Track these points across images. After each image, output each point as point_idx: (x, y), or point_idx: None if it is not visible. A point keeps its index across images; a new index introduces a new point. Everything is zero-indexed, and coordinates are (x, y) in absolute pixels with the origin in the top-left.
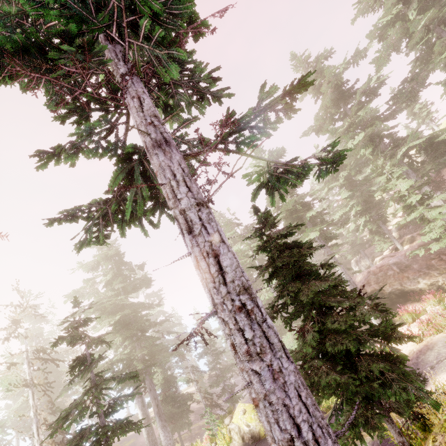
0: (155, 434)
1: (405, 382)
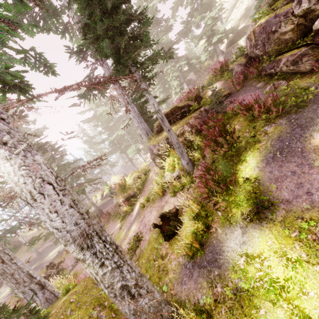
0: None
1: None
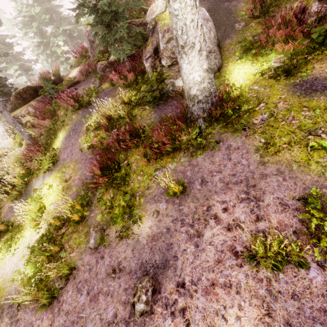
0: None
1: None
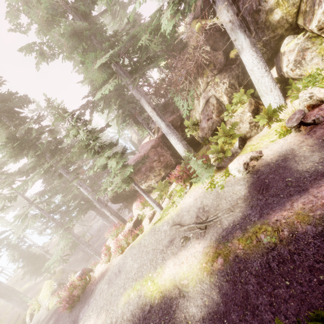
0: (18, 291)
1: None
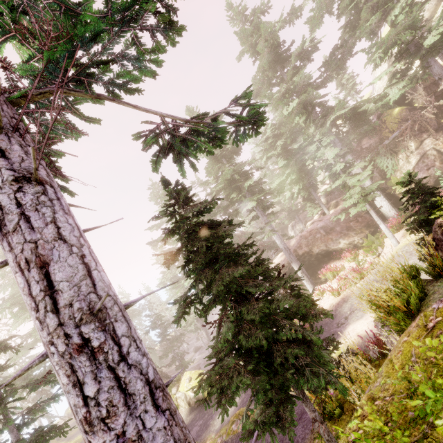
0: None
1: (318, 367)
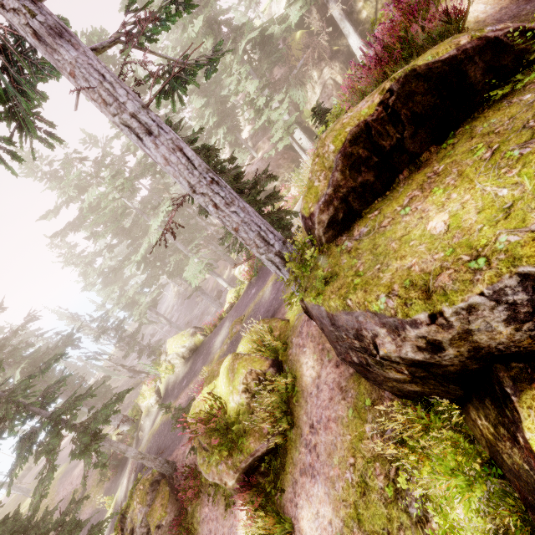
0: None
1: (288, 215)
